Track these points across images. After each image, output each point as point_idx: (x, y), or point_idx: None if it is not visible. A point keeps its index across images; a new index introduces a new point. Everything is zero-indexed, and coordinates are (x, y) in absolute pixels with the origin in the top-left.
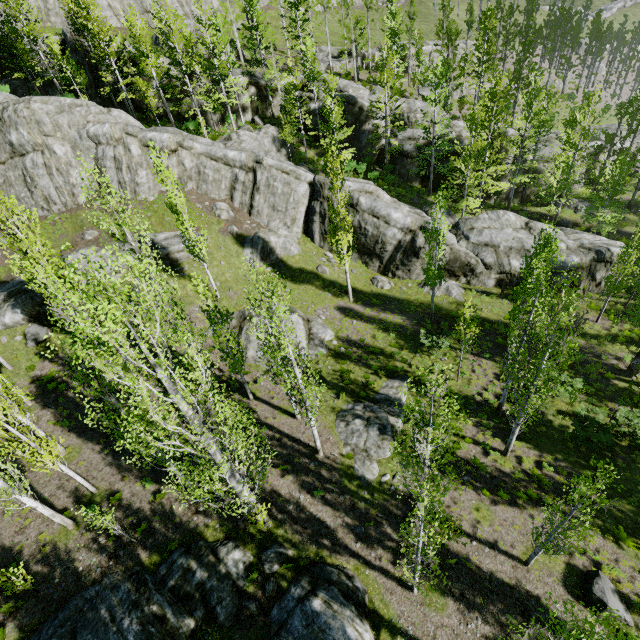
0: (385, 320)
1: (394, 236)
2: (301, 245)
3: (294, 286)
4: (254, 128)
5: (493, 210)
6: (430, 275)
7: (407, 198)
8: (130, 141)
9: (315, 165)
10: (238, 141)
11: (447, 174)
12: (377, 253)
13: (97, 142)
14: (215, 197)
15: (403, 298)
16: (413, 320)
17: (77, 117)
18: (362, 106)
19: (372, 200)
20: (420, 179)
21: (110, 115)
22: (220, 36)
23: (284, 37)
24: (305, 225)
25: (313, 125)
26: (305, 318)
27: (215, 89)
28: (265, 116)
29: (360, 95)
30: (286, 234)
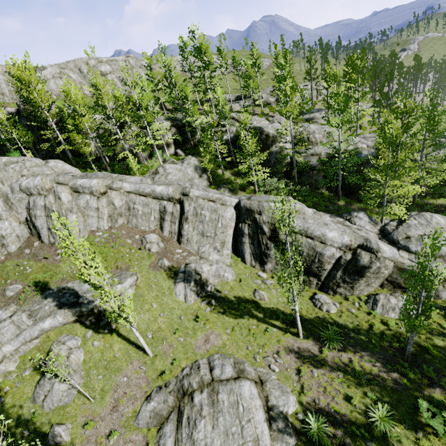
0: (350, 365)
1: (333, 255)
2: (233, 267)
3: (234, 322)
4: (177, 159)
5: (418, 214)
6: (412, 321)
7: (322, 206)
8: (60, 189)
9: (233, 184)
10: (164, 174)
11: (358, 182)
12: (314, 271)
13: (29, 193)
14: (145, 229)
15: (357, 325)
16: (384, 362)
17: (11, 173)
18: (268, 133)
19: (303, 221)
20: (326, 186)
21: (46, 166)
22: (145, 94)
23: (195, 91)
24: (233, 244)
25: (226, 151)
26: (257, 379)
27: (143, 133)
28: (185, 148)
29: (264, 125)
30: (217, 258)
